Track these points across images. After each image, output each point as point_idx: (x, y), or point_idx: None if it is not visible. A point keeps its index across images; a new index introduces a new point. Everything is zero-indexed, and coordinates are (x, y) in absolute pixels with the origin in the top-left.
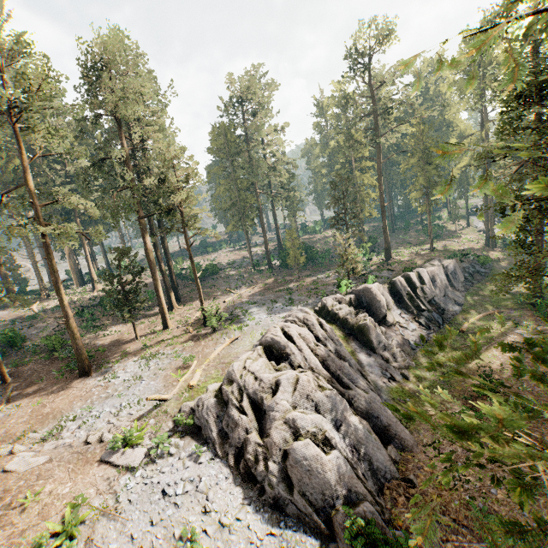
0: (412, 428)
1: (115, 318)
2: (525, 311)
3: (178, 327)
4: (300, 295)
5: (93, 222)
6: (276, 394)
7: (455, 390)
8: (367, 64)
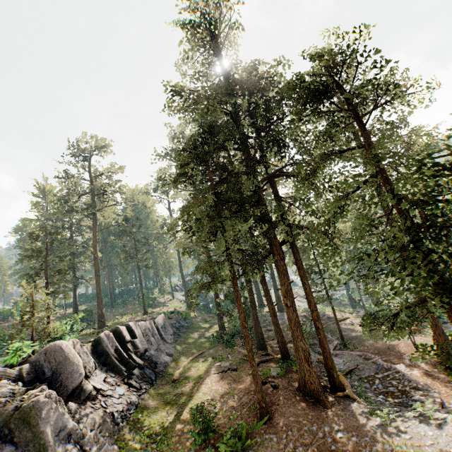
0: None
1: None
2: (218, 347)
3: None
4: None
5: None
6: None
7: None
8: (87, 156)
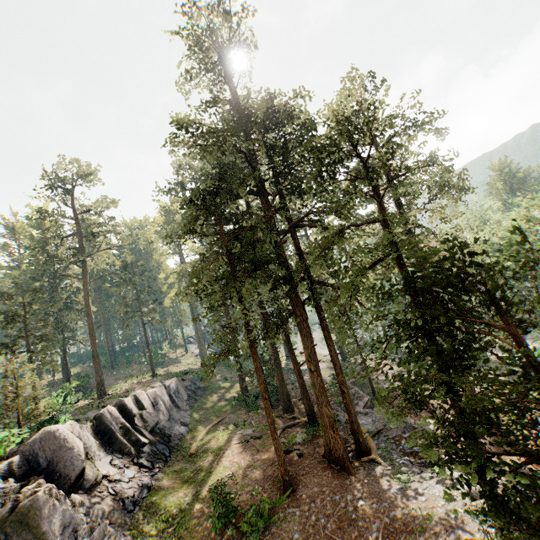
0: None
1: None
2: (241, 411)
3: None
4: None
5: None
6: None
7: None
8: (70, 190)
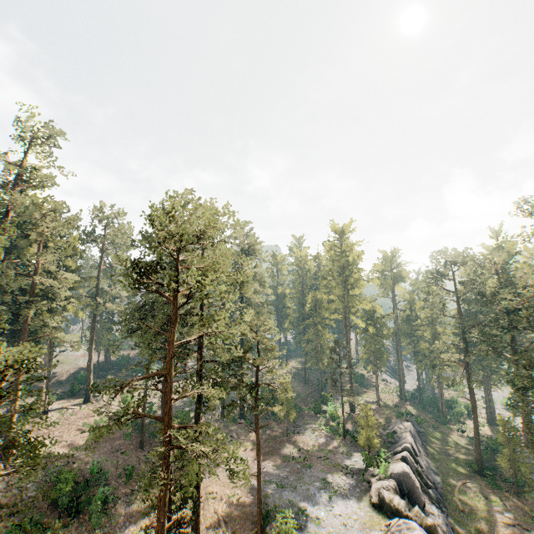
0: None
1: (82, 528)
2: (478, 480)
3: None
4: (324, 471)
5: (17, 336)
6: None
7: None
8: (345, 260)
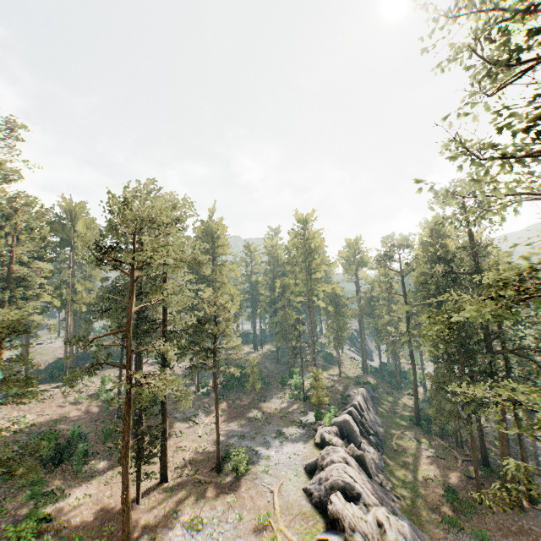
0: (431, 540)
1: (65, 474)
2: (415, 429)
3: (180, 477)
4: (281, 426)
5: None
6: (386, 532)
7: (427, 502)
8: (308, 247)
